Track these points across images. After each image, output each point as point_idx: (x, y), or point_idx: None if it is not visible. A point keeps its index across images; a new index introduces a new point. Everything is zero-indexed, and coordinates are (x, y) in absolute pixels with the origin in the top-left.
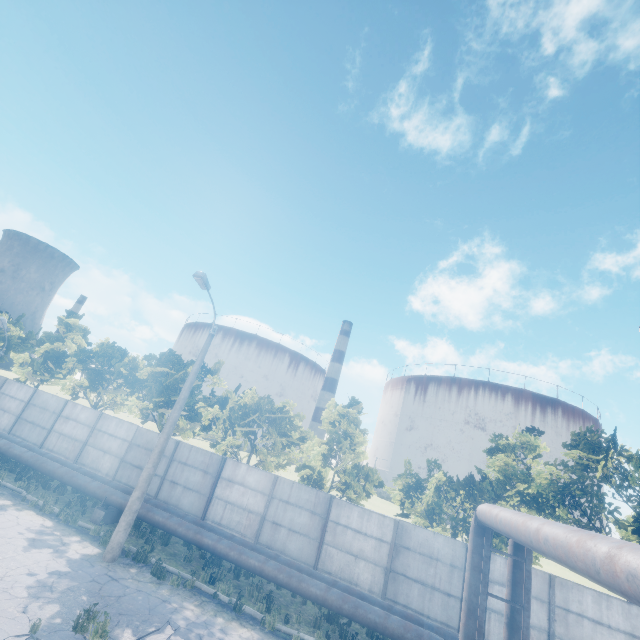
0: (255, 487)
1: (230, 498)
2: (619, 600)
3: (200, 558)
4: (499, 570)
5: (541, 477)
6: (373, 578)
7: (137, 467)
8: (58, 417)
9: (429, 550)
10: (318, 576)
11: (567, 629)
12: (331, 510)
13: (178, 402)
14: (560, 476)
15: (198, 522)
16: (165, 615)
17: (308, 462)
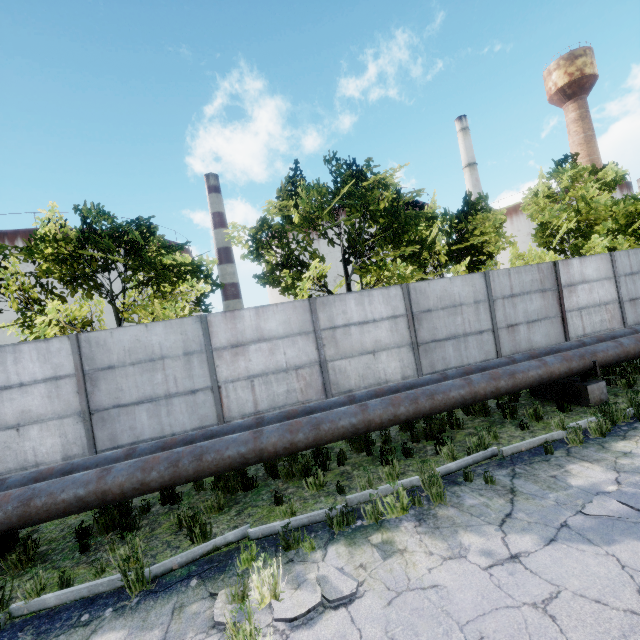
0: (598, 277)
1: (580, 303)
2: None
3: None
4: None
5: None
6: None
7: (448, 339)
8: (211, 355)
9: None
10: None
11: None
12: None
13: None
14: None
15: None
16: None
17: (528, 254)
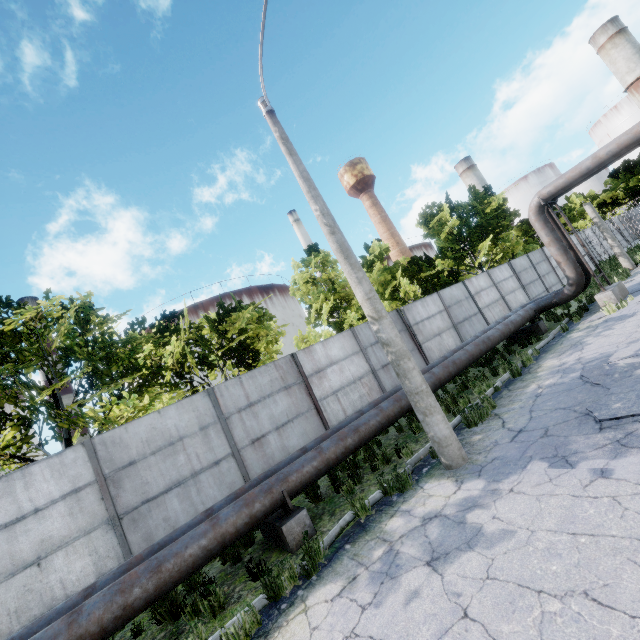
0: (345, 355)
1: (334, 386)
2: (502, 265)
3: (400, 434)
4: (477, 284)
5: (444, 233)
6: (453, 338)
7: (168, 491)
8: None
9: (455, 299)
10: (469, 342)
11: (503, 291)
12: (408, 318)
13: (334, 221)
14: (454, 224)
15: (378, 401)
16: (582, 373)
17: (308, 337)
